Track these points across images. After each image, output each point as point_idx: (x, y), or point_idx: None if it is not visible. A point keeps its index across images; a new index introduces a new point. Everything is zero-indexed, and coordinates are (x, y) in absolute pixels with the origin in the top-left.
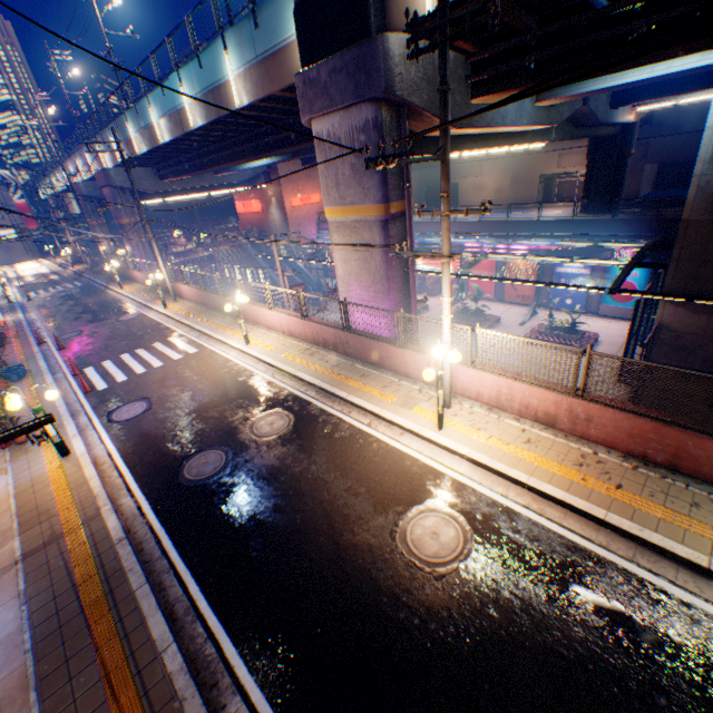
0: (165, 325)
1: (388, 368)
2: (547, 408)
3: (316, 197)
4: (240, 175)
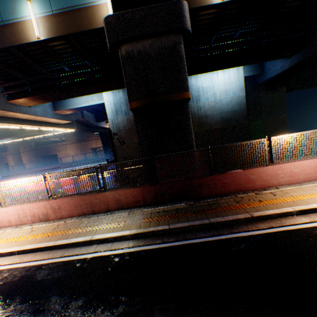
0: None
1: None
2: (43, 211)
3: None
4: None
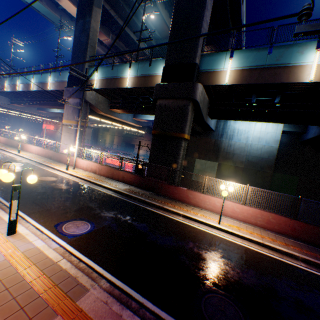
0: None
1: (64, 162)
2: (95, 168)
3: None
4: (49, 114)
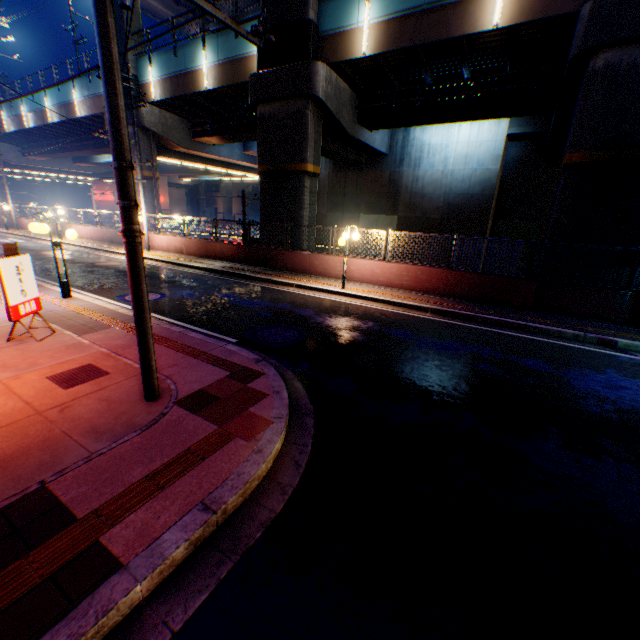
0: (5, 236)
1: None
2: (181, 246)
3: (162, 198)
4: (97, 169)
